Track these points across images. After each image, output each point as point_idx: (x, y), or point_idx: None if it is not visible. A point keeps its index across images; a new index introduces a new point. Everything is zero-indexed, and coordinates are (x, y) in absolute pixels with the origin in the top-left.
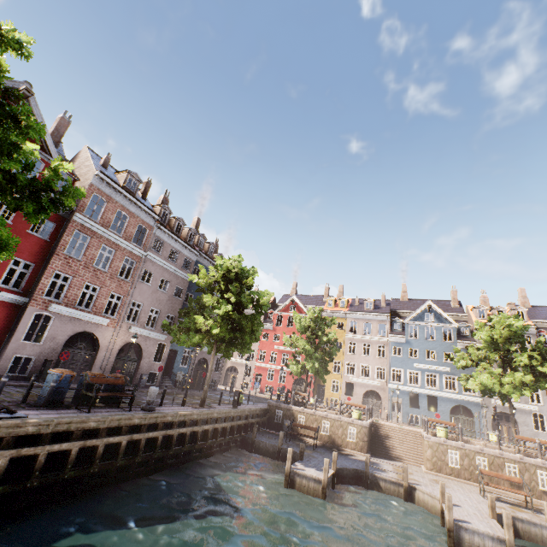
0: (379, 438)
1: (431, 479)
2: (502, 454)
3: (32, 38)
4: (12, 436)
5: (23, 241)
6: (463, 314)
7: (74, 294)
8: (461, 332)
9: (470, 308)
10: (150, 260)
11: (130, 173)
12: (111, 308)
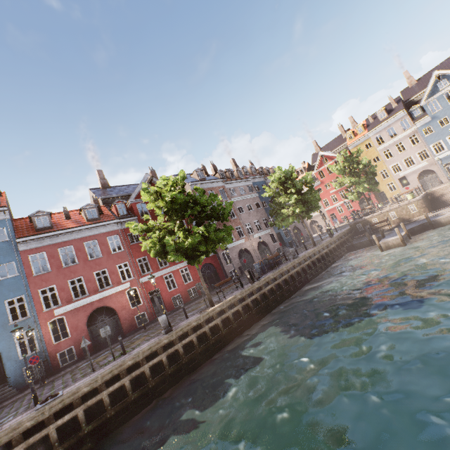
0: (436, 199)
1: None
2: None
3: (182, 170)
4: (269, 280)
5: None
6: None
7: None
8: None
9: None
10: (235, 201)
11: (196, 171)
12: (240, 234)
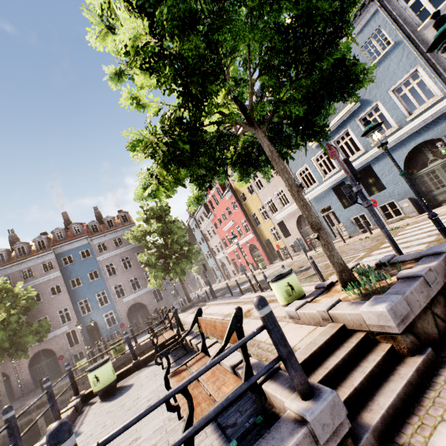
0: None
1: None
2: None
3: None
4: None
5: None
6: None
7: None
8: None
9: None
10: None
11: None
12: None
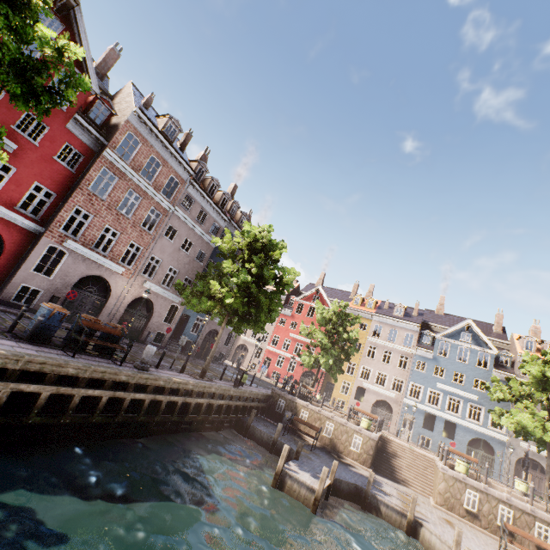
0: (385, 454)
1: (440, 516)
2: (534, 511)
3: None
4: None
5: (48, 167)
6: (506, 341)
7: (93, 234)
8: (500, 360)
9: (516, 336)
10: (177, 216)
11: (171, 118)
12: (129, 258)
